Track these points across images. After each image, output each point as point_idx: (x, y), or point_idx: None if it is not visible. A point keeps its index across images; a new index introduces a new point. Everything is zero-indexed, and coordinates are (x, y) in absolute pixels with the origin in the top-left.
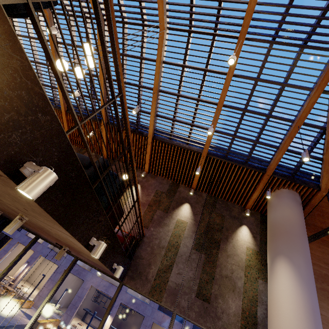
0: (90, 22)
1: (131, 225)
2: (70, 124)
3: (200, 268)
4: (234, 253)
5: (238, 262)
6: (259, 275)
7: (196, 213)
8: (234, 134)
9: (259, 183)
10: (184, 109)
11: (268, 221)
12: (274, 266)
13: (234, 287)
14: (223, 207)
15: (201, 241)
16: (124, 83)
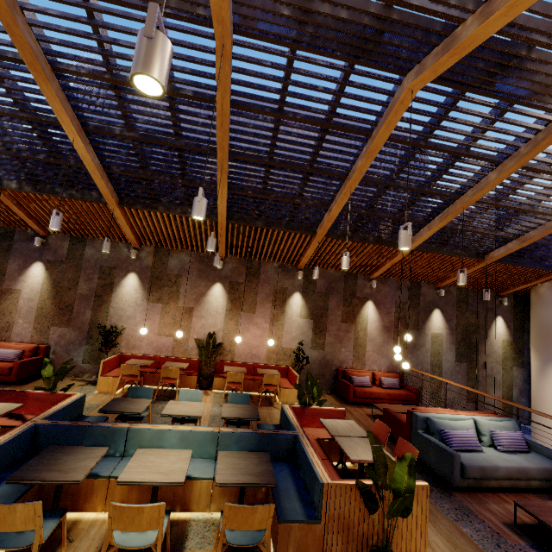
0: (372, 75)
1: (386, 360)
2: (229, 234)
3: (465, 377)
4: (492, 351)
5: (496, 358)
6: (514, 363)
7: (449, 318)
8: (549, 241)
9: (538, 278)
10: (495, 220)
11: (536, 317)
12: (547, 369)
13: (495, 382)
14: (475, 300)
15: (460, 350)
16: (398, 186)
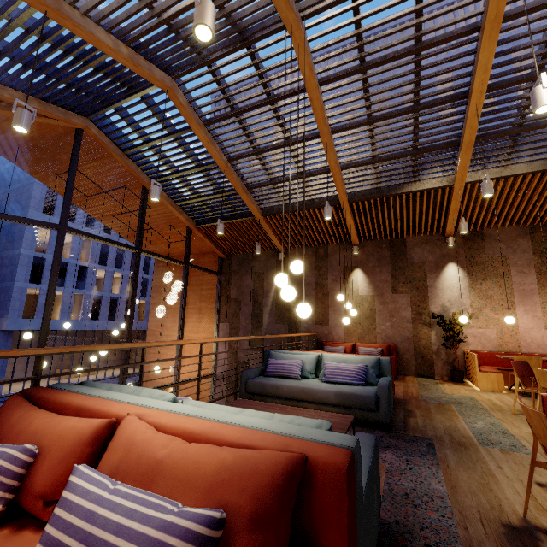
0: None
1: None
2: None
3: None
4: None
5: None
6: None
7: None
8: None
9: None
10: None
11: None
12: None
13: None
14: None
15: None
16: None
